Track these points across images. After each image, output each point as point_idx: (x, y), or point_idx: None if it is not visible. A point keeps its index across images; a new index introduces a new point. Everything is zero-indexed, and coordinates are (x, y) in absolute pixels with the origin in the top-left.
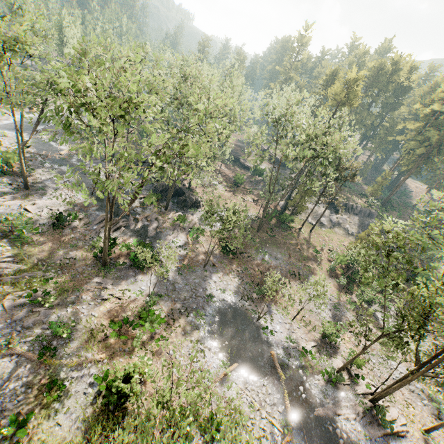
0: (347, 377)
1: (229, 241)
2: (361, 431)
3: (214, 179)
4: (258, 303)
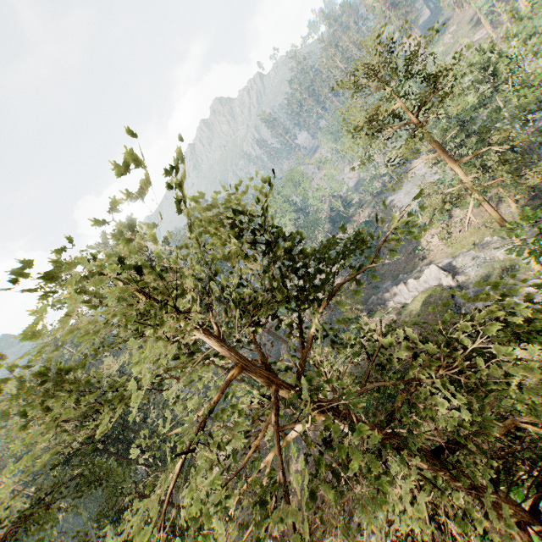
0: None
1: None
2: None
3: None
4: None
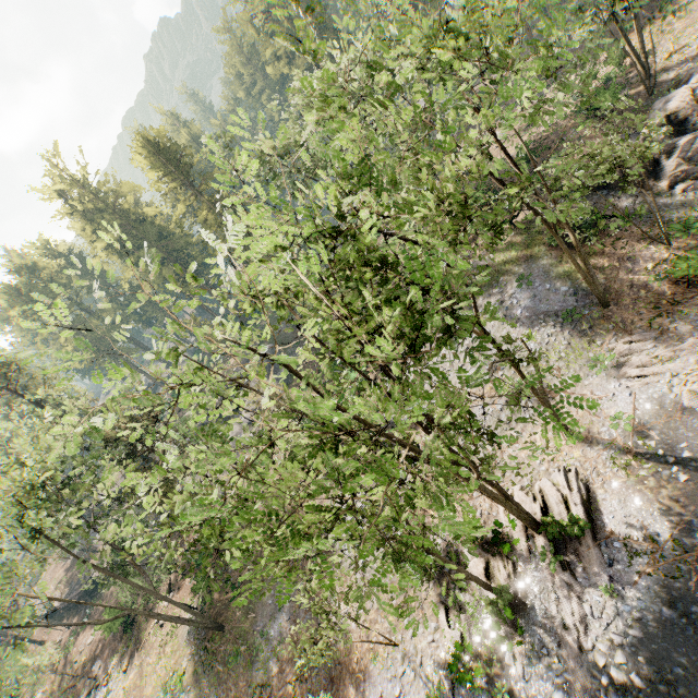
0: (501, 560)
1: None
2: (602, 598)
3: (93, 696)
4: None
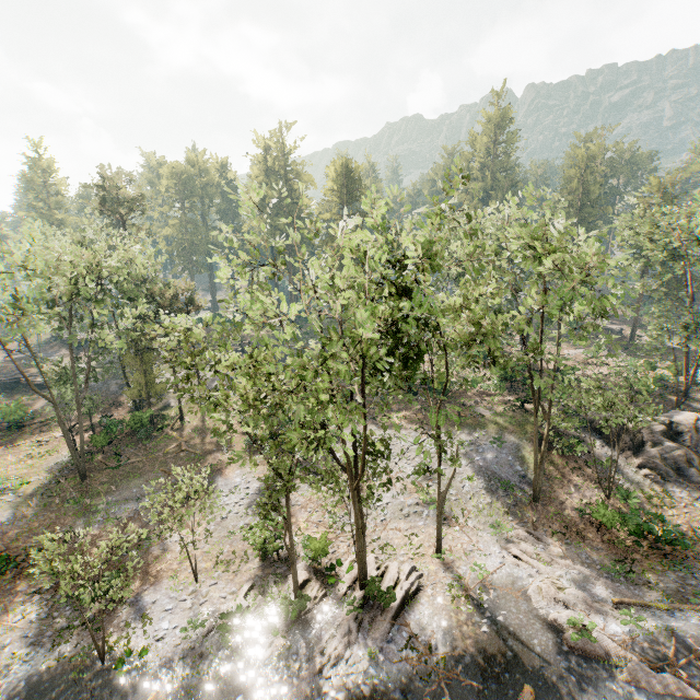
0: (319, 586)
1: (4, 545)
2: (364, 655)
3: None
4: (106, 617)
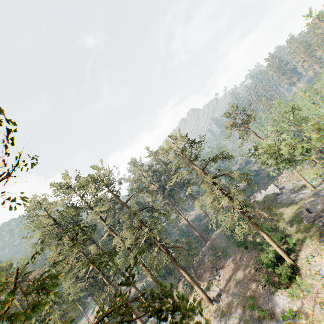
0: None
1: None
2: None
3: None
4: None
